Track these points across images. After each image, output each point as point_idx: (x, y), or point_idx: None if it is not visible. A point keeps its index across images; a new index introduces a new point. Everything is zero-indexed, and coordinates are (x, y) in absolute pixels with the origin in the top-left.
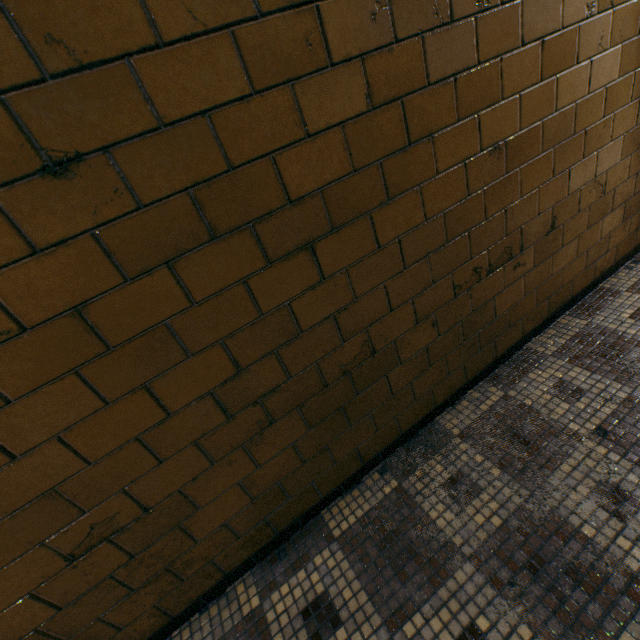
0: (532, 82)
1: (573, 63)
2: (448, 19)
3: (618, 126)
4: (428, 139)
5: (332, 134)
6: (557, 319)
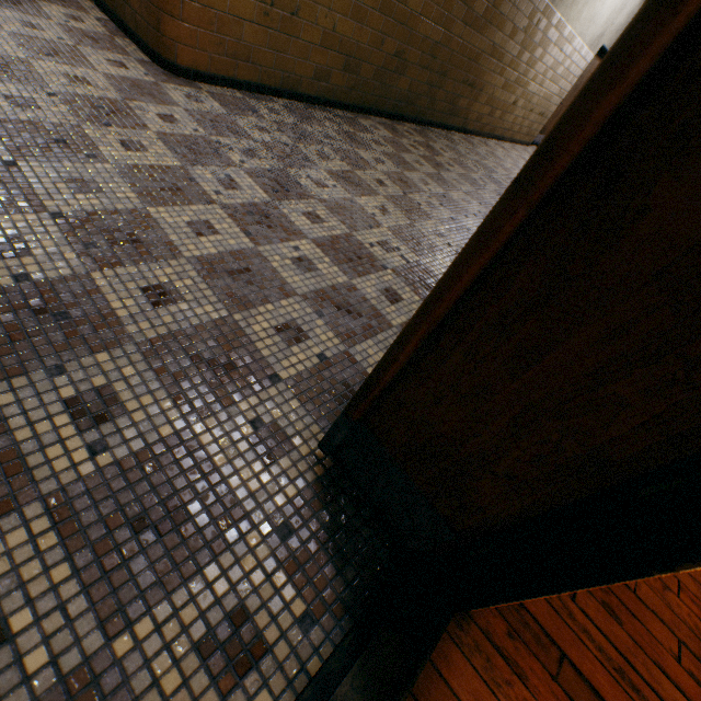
0: (507, 35)
1: (513, 40)
2: (510, 0)
3: (507, 75)
4: (490, 26)
5: (486, 4)
6: (460, 134)
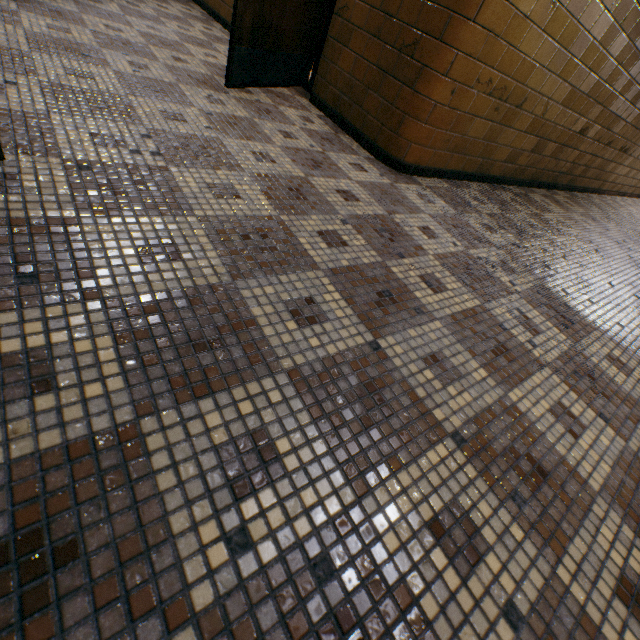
0: None
1: None
2: None
3: None
4: None
5: None
6: (593, 194)
